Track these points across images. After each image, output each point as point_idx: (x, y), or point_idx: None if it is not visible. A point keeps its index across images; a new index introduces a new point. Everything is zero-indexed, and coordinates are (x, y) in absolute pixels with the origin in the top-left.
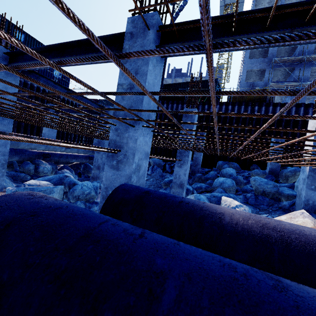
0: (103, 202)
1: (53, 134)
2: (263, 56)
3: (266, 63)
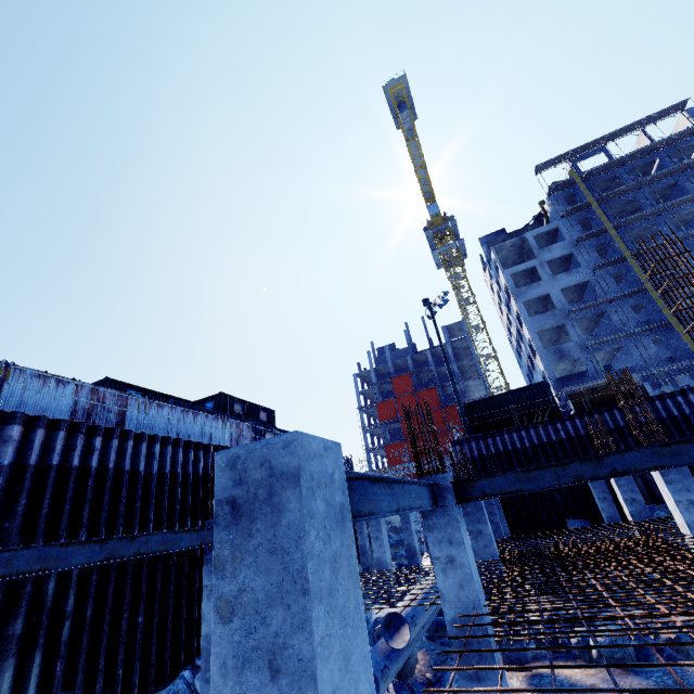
0: None
1: (388, 555)
2: (543, 304)
3: (560, 317)
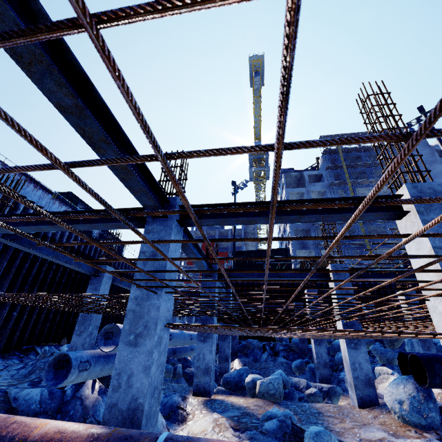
0: (355, 373)
1: None
2: None
3: (309, 224)
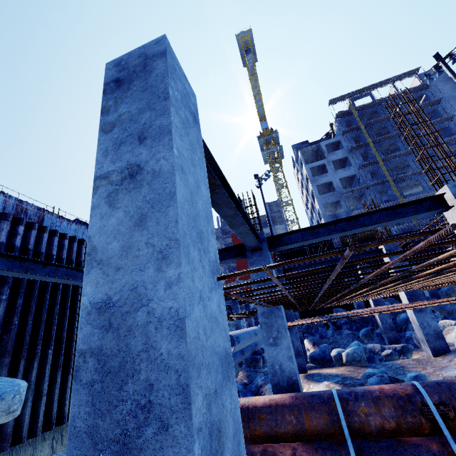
0: (424, 331)
1: None
2: (328, 188)
3: (337, 195)
